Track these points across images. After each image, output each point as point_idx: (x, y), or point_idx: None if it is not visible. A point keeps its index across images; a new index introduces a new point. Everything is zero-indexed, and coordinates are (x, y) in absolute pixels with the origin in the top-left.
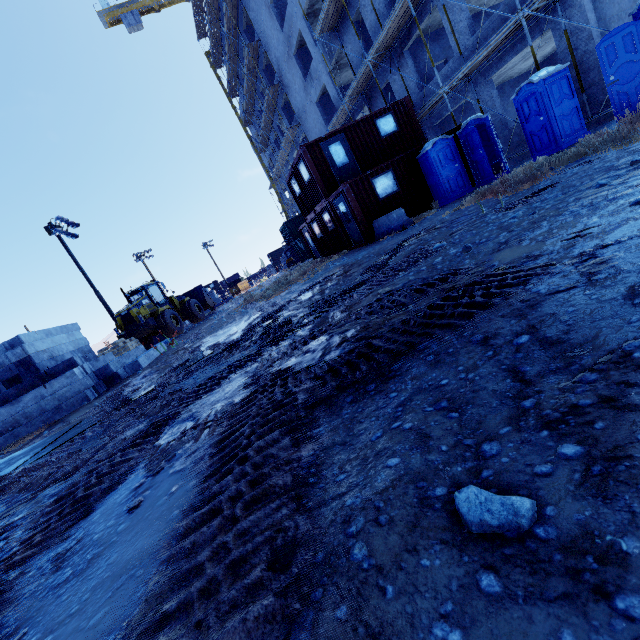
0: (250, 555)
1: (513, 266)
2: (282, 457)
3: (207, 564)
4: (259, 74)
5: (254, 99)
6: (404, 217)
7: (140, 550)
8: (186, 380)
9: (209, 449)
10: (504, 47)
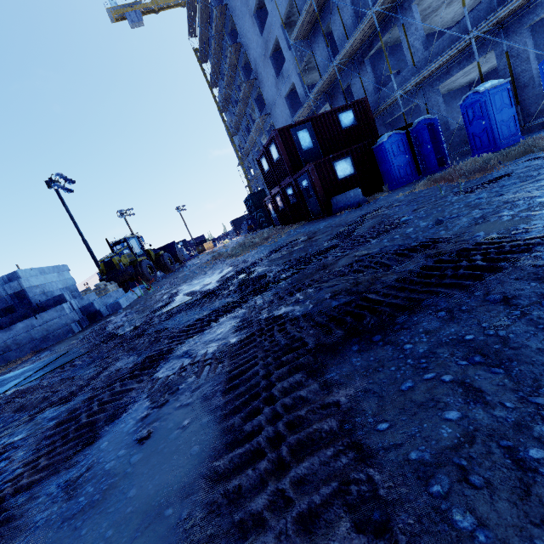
0: (320, 509)
1: (504, 236)
2: (313, 400)
3: (267, 515)
4: (239, 70)
5: (232, 90)
6: (360, 196)
7: (162, 485)
8: (169, 321)
9: (220, 386)
10: (452, 62)
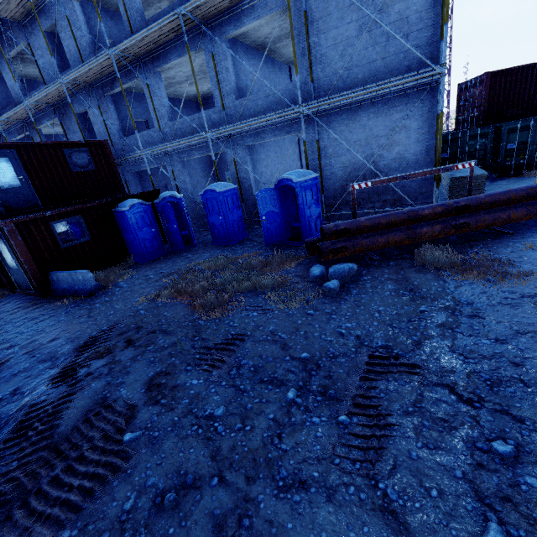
0: None
1: None
2: None
3: None
4: None
5: None
6: (93, 282)
7: None
8: None
9: None
10: (194, 144)
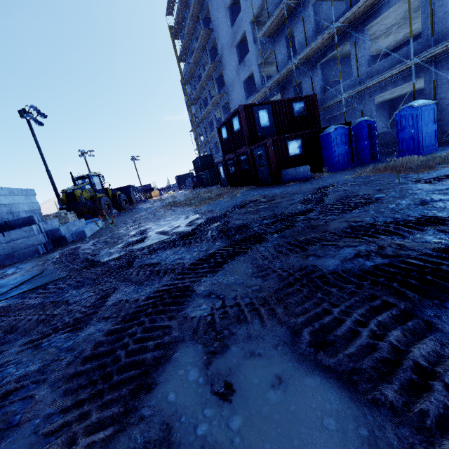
0: None
1: None
2: None
3: None
4: (207, 51)
5: (196, 67)
6: (309, 172)
7: None
8: (152, 256)
9: (306, 339)
10: (389, 80)
